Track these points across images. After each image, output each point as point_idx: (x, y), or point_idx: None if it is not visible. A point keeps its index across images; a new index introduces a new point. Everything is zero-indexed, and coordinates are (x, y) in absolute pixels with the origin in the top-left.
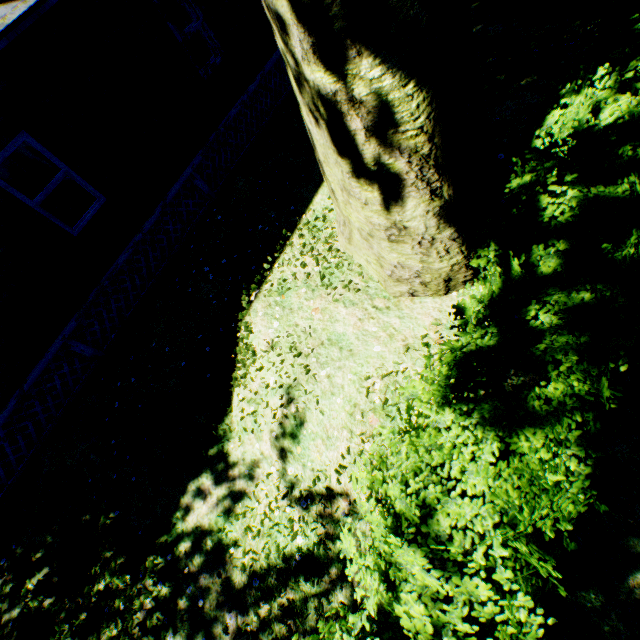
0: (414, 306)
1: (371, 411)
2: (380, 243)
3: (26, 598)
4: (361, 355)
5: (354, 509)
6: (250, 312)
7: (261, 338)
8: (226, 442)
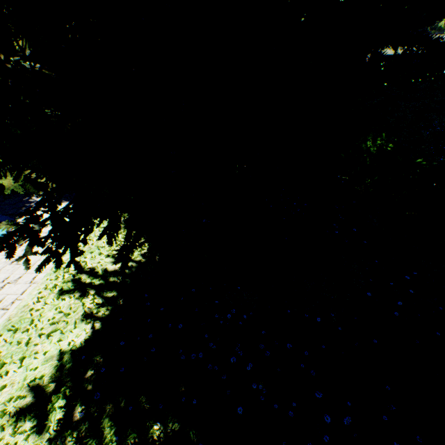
0: None
1: None
2: None
3: None
4: None
5: None
6: None
7: None
8: None
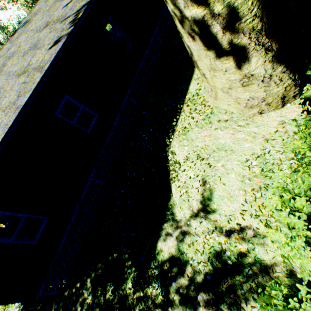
0: (263, 119)
1: (254, 177)
2: (236, 90)
3: (98, 293)
4: (238, 151)
5: (257, 233)
6: (171, 147)
7: (180, 157)
8: (173, 210)
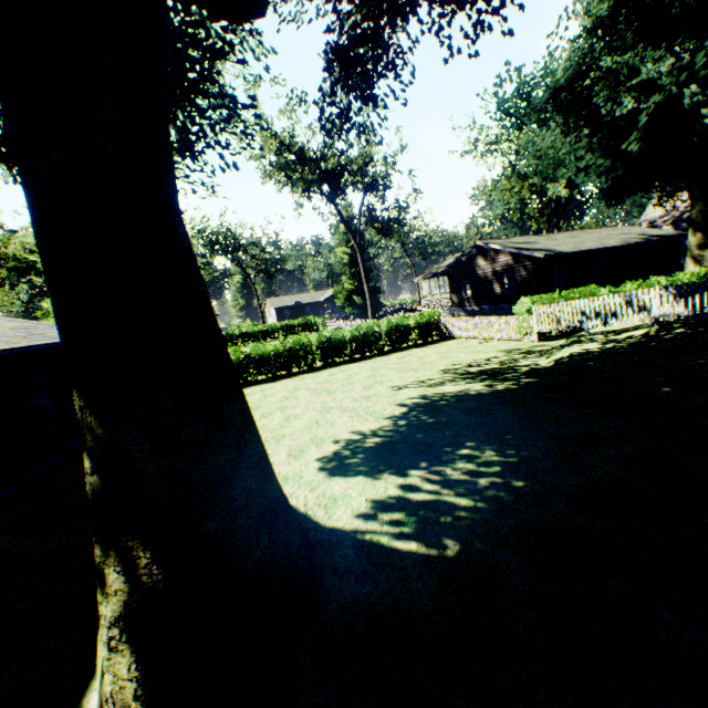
0: None
1: None
2: None
3: None
4: None
5: None
6: None
7: None
8: None
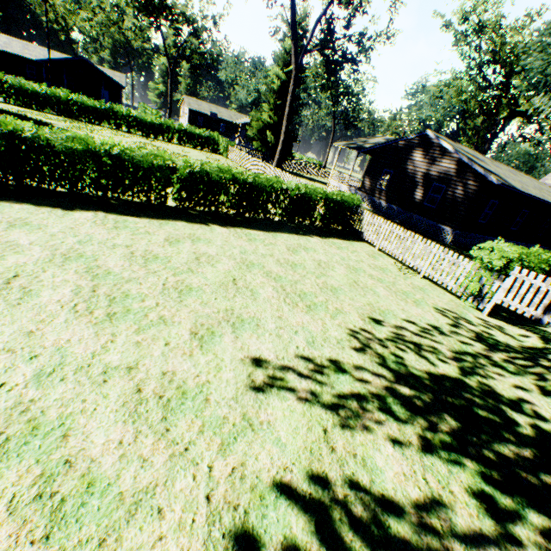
0: None
1: None
2: None
3: None
4: None
5: None
6: None
7: None
8: None
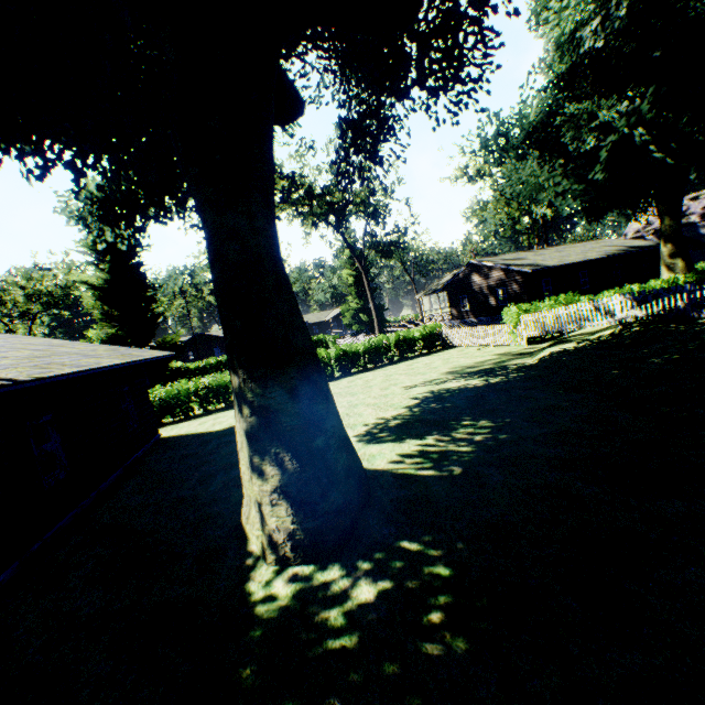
0: None
1: None
2: None
3: None
4: None
5: None
6: None
7: None
8: None
